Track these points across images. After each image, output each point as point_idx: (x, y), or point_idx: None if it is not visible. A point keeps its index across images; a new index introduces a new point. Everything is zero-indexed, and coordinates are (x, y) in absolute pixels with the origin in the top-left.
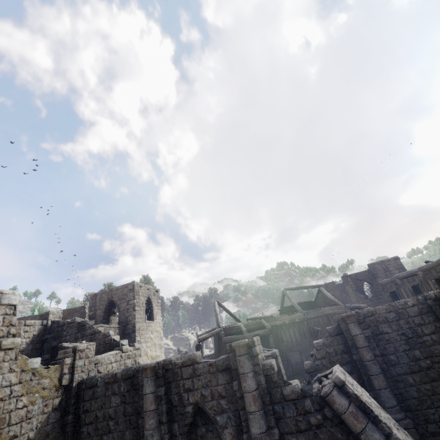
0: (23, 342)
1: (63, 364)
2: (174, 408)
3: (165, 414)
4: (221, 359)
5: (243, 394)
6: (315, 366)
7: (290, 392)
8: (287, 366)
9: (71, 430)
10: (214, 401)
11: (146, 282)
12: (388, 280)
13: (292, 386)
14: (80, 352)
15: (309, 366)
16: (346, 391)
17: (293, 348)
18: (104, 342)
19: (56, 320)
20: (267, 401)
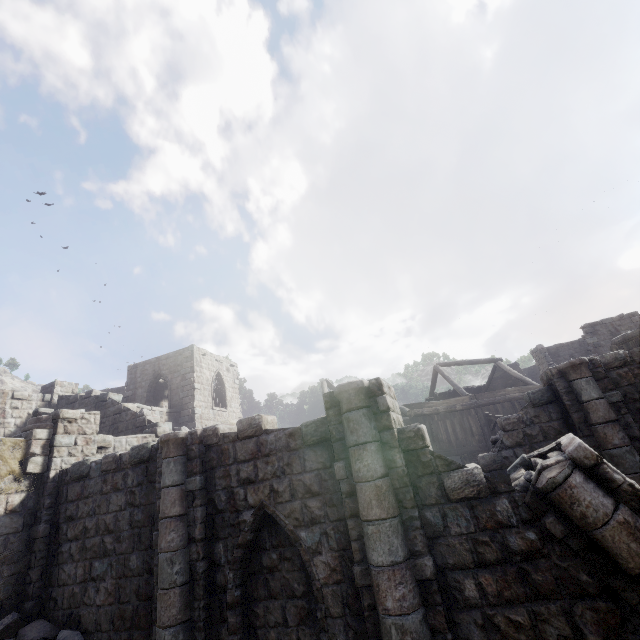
0: (11, 424)
1: (31, 438)
2: (219, 514)
3: (199, 524)
4: (311, 422)
5: (355, 486)
6: (502, 460)
7: (461, 483)
8: None
9: (43, 550)
10: (296, 501)
11: None
12: (633, 332)
13: (466, 471)
14: (67, 422)
15: (490, 460)
16: (605, 478)
17: (450, 451)
18: (134, 425)
19: (65, 395)
20: (408, 501)
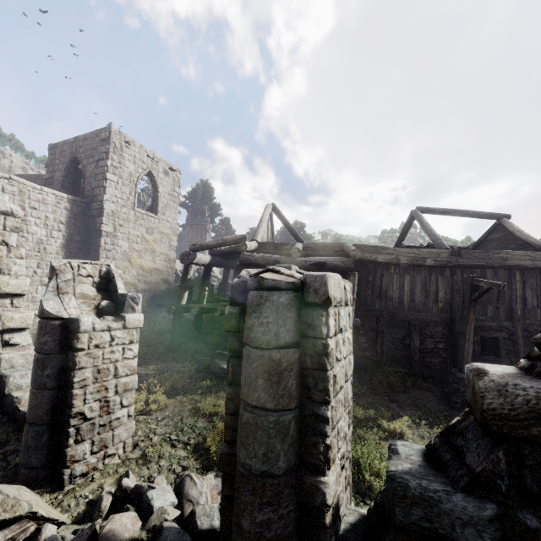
0: None
1: None
2: None
3: None
4: None
5: None
6: None
7: None
8: (371, 342)
9: None
10: None
11: (203, 190)
12: None
13: None
14: None
15: (525, 407)
16: None
17: (398, 314)
18: None
19: None
20: None
